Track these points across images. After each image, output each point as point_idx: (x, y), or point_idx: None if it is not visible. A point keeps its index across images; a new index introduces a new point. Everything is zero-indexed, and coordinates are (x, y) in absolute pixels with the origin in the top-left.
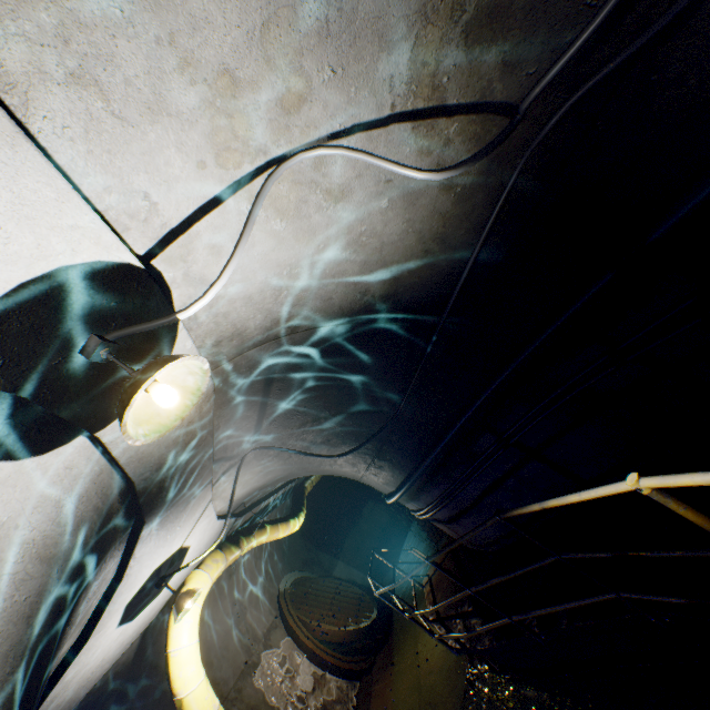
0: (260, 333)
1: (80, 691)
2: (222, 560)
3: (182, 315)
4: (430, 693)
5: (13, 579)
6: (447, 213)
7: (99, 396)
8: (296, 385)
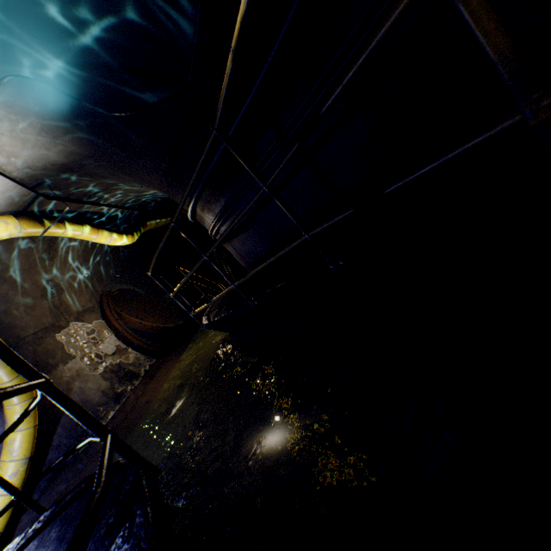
0: None
1: None
2: (14, 226)
3: None
4: (198, 367)
5: None
6: None
7: None
8: None
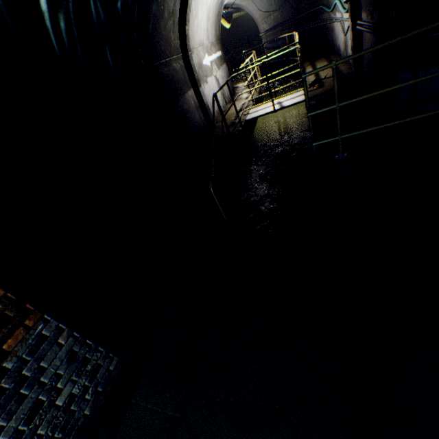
0: None
1: None
2: None
3: None
4: None
5: None
6: None
7: None
8: None
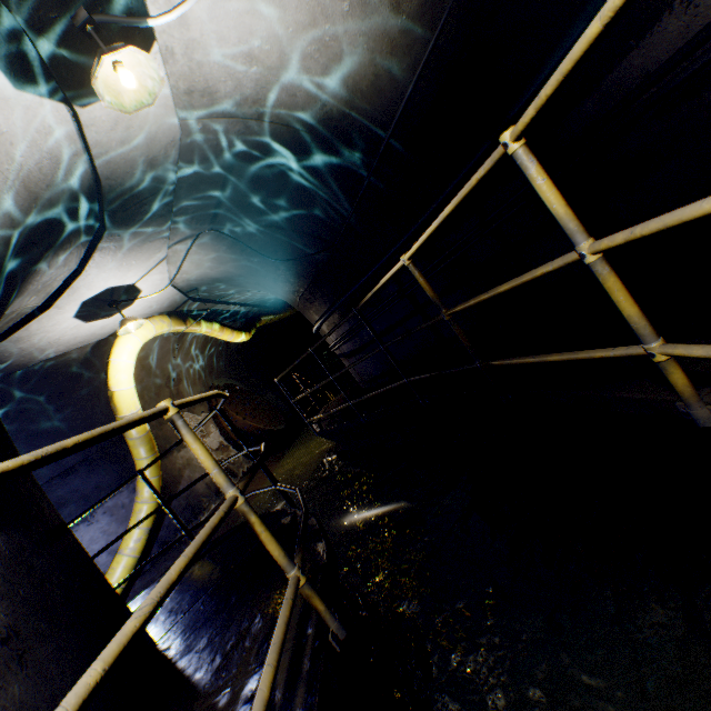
0: (229, 104)
1: (39, 353)
2: (168, 324)
3: (152, 22)
4: (298, 475)
5: (6, 182)
6: (395, 41)
7: (82, 73)
8: (256, 180)
